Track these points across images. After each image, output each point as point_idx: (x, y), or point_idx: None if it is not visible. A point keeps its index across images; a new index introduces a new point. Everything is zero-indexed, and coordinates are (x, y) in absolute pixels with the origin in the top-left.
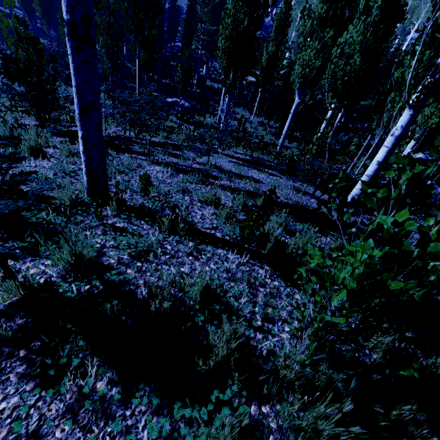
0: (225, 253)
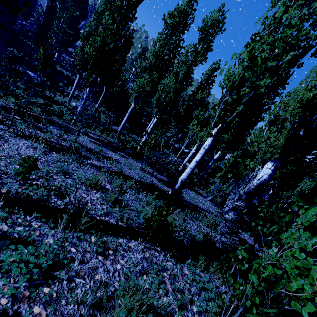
0: (125, 241)
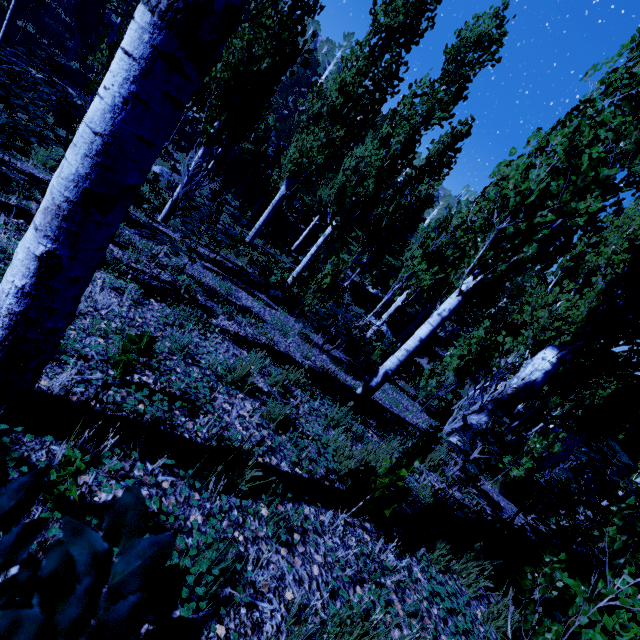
0: (314, 512)
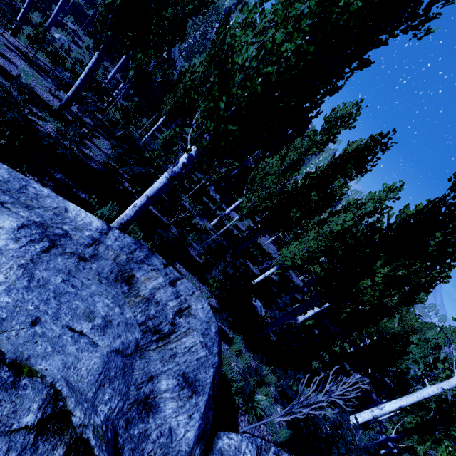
0: None
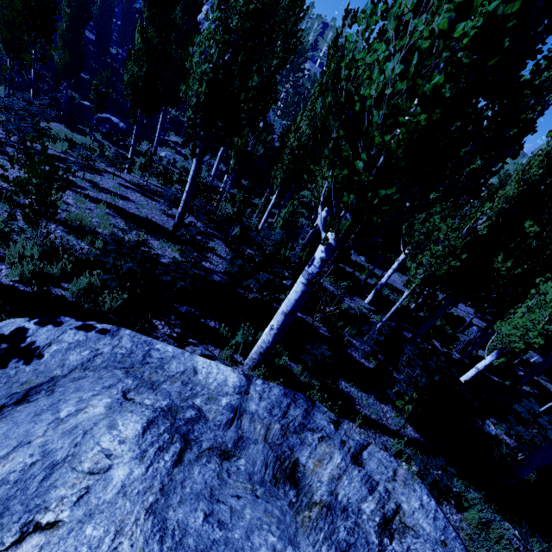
0: None
